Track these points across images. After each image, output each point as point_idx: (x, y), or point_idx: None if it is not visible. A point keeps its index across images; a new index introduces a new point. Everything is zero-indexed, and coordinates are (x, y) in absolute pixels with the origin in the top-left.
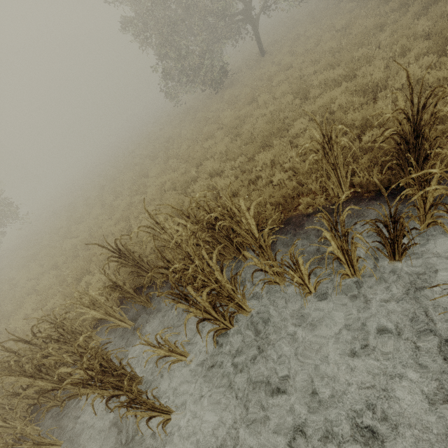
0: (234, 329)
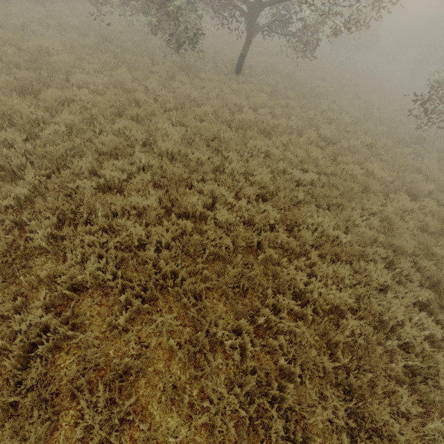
0: None
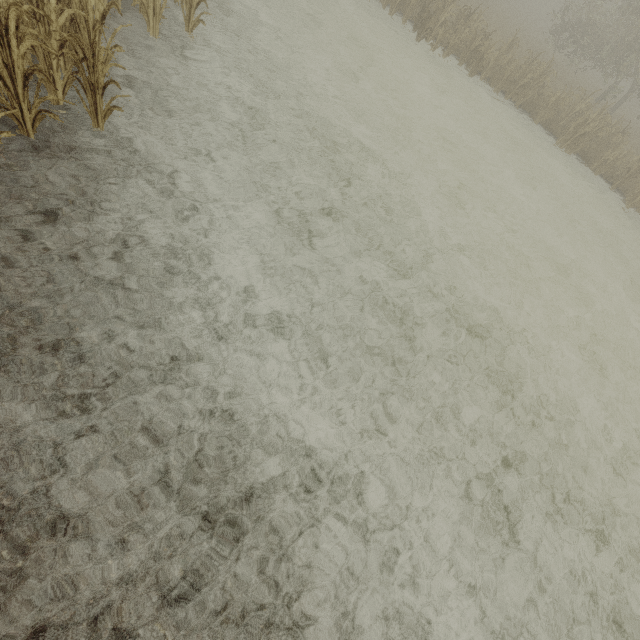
0: None
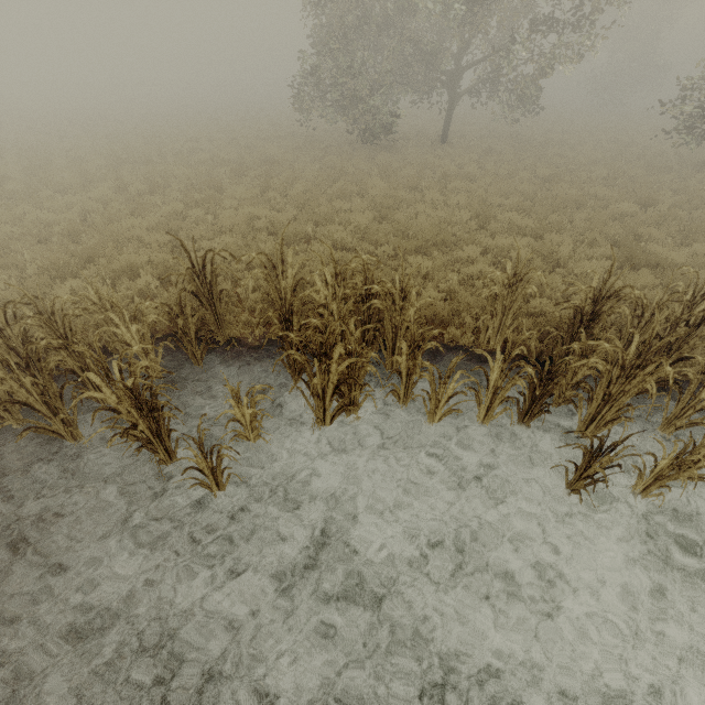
0: (327, 429)
